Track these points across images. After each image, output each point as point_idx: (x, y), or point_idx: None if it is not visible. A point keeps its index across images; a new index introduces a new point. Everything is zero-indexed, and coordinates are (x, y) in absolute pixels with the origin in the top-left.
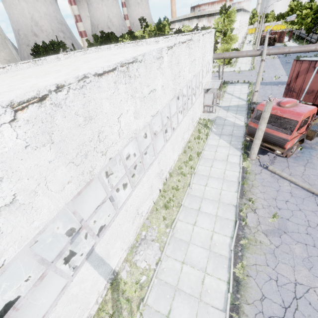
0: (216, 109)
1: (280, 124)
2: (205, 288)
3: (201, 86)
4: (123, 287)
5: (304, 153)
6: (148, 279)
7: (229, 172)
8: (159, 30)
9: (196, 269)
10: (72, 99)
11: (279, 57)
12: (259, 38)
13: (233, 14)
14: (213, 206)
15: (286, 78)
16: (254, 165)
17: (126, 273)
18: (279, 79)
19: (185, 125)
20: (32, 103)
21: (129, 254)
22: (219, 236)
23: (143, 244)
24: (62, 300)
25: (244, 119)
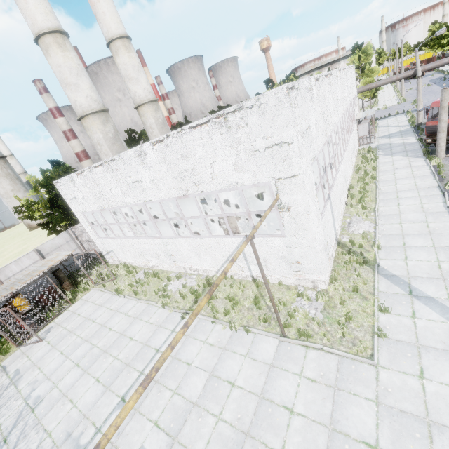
0: (373, 140)
1: None
2: (432, 228)
3: (353, 117)
4: (350, 244)
5: None
6: (371, 236)
7: (418, 172)
8: None
9: (416, 223)
10: (321, 85)
11: (436, 83)
12: (402, 68)
13: (368, 48)
14: (412, 193)
15: None
16: (445, 161)
17: (348, 239)
18: None
19: (351, 147)
20: (316, 80)
21: (343, 231)
22: (430, 204)
23: (353, 222)
24: (325, 213)
25: (414, 137)
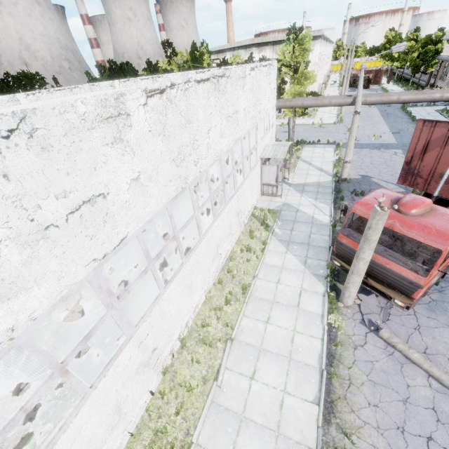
0: (283, 188)
1: (397, 238)
2: None
3: (255, 154)
4: None
5: (444, 294)
6: None
7: (302, 339)
8: (195, 60)
9: None
10: None
11: (378, 106)
12: (348, 78)
13: (307, 39)
14: None
15: (392, 137)
16: (350, 320)
17: None
18: (381, 139)
19: (219, 231)
20: None
21: None
22: None
23: None
24: None
25: (330, 210)
